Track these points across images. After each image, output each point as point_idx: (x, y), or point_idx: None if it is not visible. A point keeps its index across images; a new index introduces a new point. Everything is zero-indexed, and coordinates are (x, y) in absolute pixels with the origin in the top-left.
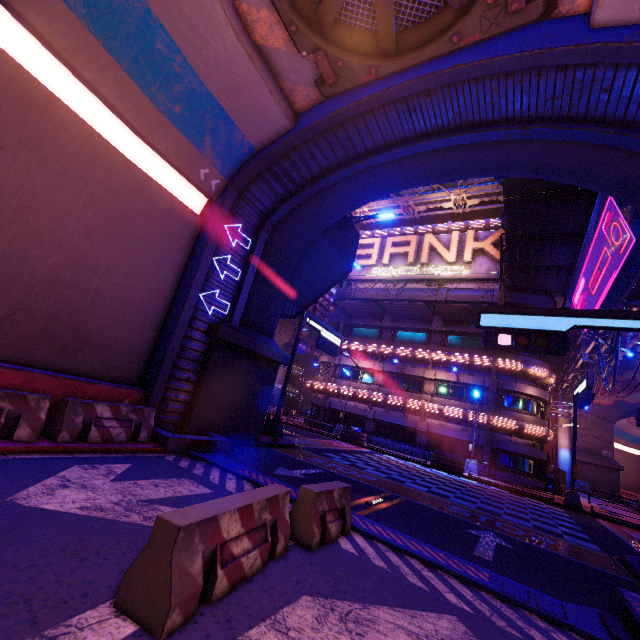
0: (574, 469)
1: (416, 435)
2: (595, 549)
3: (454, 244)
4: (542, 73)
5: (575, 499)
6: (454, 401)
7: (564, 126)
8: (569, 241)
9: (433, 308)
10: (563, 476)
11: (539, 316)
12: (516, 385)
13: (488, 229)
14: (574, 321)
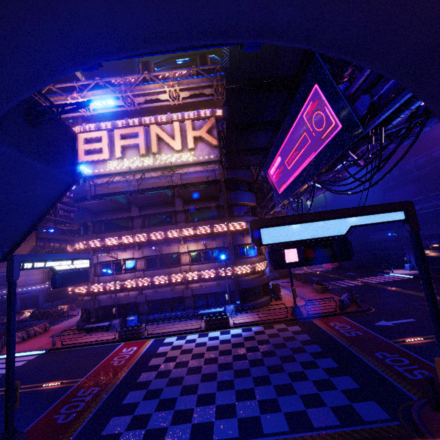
0: (294, 292)
1: (184, 300)
2: (386, 418)
3: (177, 133)
4: None
5: (298, 311)
6: (207, 264)
7: None
8: (269, 128)
9: (172, 192)
10: (279, 288)
11: (318, 221)
12: (244, 239)
13: (200, 119)
14: (350, 222)
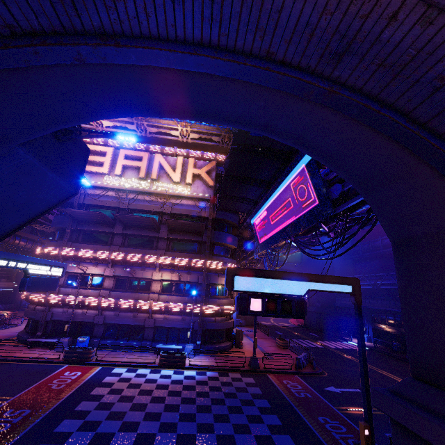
0: (255, 341)
1: (144, 330)
2: None
3: (179, 167)
4: (398, 16)
5: (256, 363)
6: (176, 297)
7: (373, 105)
8: (261, 185)
9: (160, 218)
10: (242, 335)
11: (283, 280)
12: (219, 279)
13: (203, 159)
14: (308, 285)
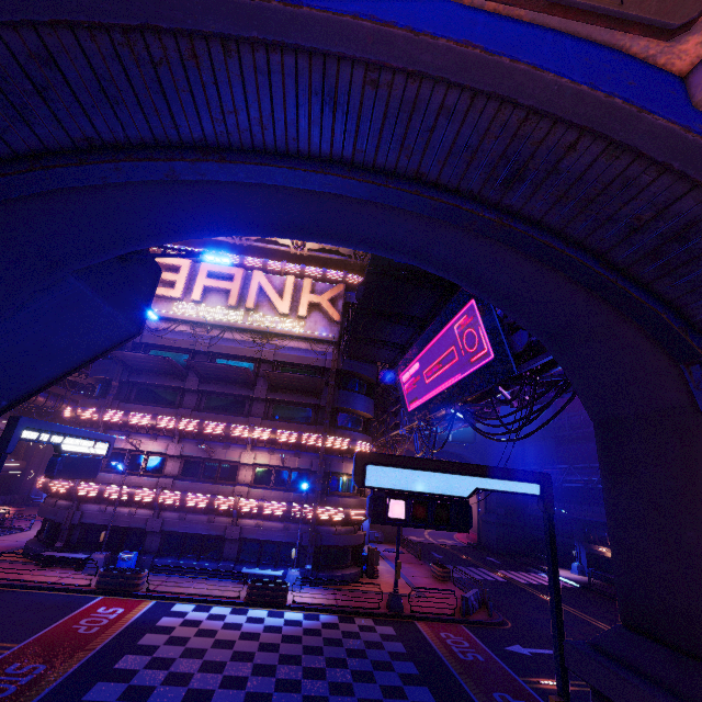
0: (398, 568)
1: (224, 544)
2: None
3: (289, 291)
4: (578, 147)
5: (398, 602)
6: (276, 492)
7: (555, 243)
8: (412, 323)
9: (257, 368)
10: (377, 557)
11: (438, 473)
12: (343, 466)
13: (325, 280)
14: (475, 482)
